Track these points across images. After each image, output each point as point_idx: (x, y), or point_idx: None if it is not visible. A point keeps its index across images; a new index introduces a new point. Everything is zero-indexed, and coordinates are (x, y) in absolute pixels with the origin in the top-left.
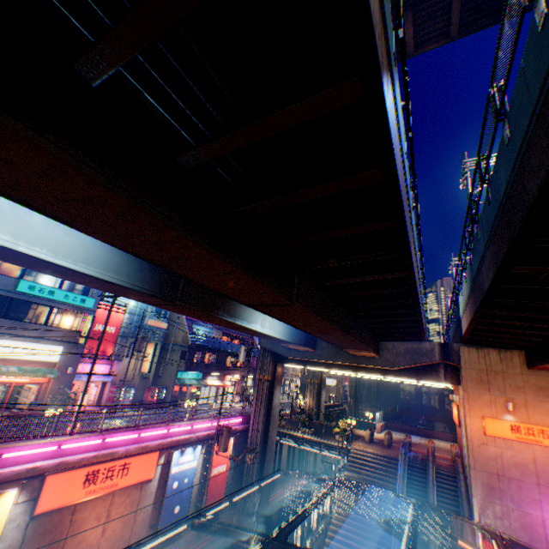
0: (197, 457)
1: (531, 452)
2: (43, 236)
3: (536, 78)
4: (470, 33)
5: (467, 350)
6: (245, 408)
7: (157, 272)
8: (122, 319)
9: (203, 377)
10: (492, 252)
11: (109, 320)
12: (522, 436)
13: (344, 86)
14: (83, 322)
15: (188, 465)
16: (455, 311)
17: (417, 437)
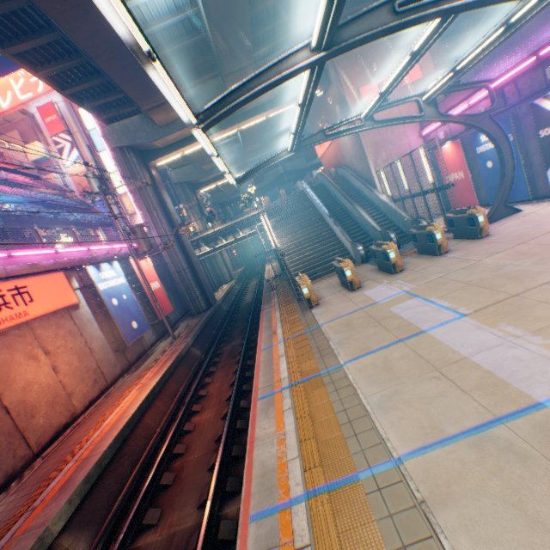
0: (122, 275)
1: (394, 100)
2: None
3: None
4: None
5: None
6: None
7: None
8: None
9: None
10: None
11: None
12: None
13: None
14: None
15: (116, 283)
16: (307, 2)
17: None
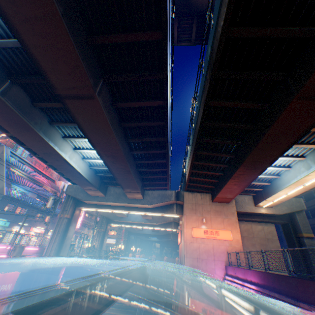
0: None
1: (212, 243)
2: None
3: None
4: (199, 44)
5: (188, 194)
6: (43, 242)
7: None
8: None
9: (10, 225)
10: (203, 99)
11: None
12: (209, 235)
13: None
14: None
15: None
16: (184, 176)
17: None
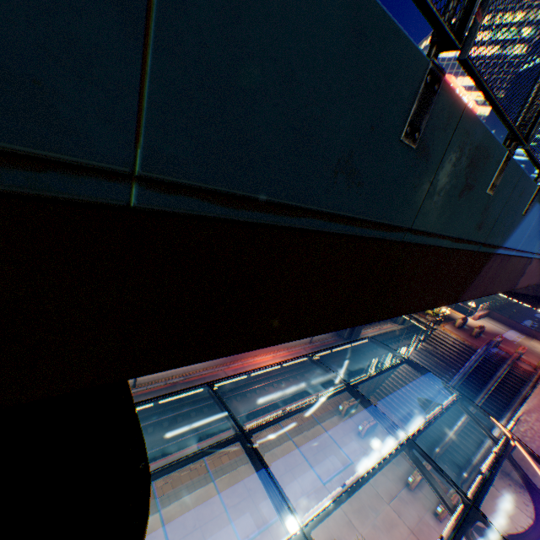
0: None
1: None
2: None
3: None
4: None
5: None
6: None
7: None
8: None
9: None
10: None
11: None
12: None
13: None
14: None
15: None
16: None
17: (516, 334)
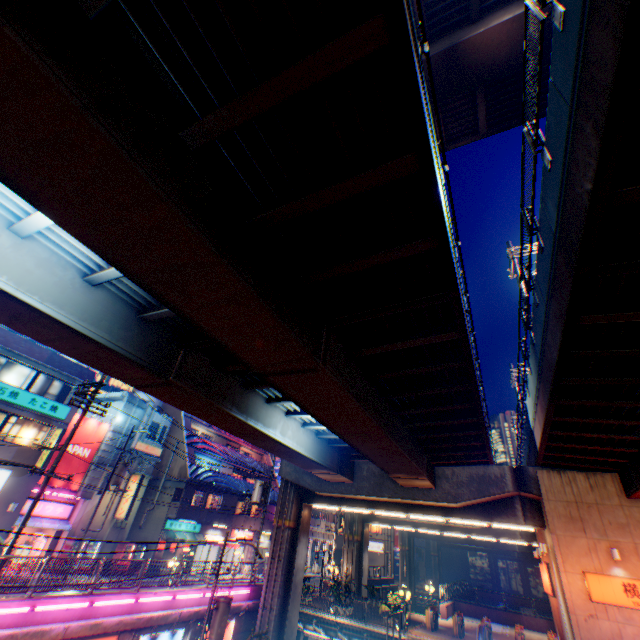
0: None
1: None
2: (7, 260)
3: (567, 75)
4: (498, 131)
5: (547, 474)
6: (256, 574)
7: (150, 335)
8: (102, 438)
9: (202, 529)
10: (555, 305)
11: (80, 422)
12: None
13: (366, 26)
14: (48, 438)
15: None
16: (524, 425)
17: (499, 624)
